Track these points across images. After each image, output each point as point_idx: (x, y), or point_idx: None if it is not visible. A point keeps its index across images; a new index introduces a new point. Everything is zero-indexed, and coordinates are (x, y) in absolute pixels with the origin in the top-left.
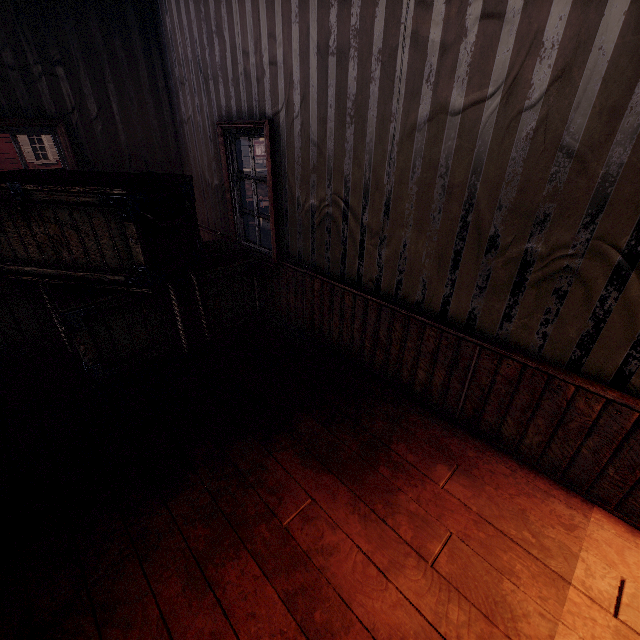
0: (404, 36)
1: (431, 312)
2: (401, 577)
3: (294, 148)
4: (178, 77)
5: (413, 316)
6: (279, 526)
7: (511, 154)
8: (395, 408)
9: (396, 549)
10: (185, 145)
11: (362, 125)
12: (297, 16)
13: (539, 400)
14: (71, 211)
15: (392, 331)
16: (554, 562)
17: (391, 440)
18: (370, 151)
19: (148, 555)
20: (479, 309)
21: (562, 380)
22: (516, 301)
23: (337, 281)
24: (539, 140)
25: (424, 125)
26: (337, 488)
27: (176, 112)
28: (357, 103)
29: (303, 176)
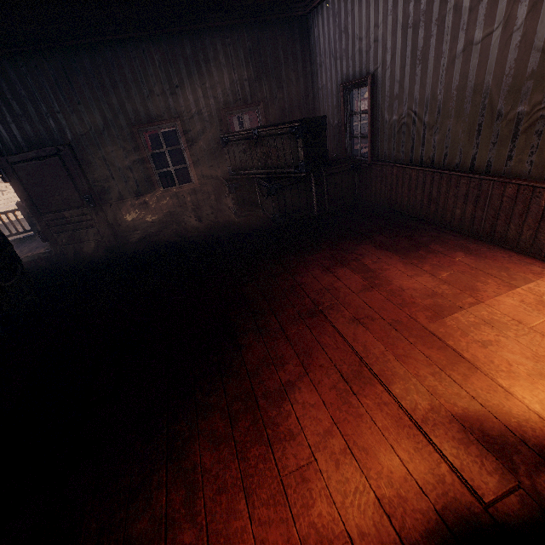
0: (449, 8)
1: (464, 168)
2: (419, 277)
3: (385, 88)
4: (318, 63)
5: (453, 174)
6: (362, 263)
7: (508, 58)
8: (438, 234)
9: (419, 271)
10: (318, 103)
11: (425, 63)
12: (391, 12)
13: (528, 206)
14: (275, 139)
15: (440, 188)
16: (515, 281)
17: (430, 244)
18: (429, 77)
19: (307, 265)
20: (493, 157)
21: (541, 188)
22: (514, 146)
23: (407, 165)
24: (522, 46)
25: (460, 54)
26: (393, 255)
27: (315, 84)
28: (423, 51)
29: (390, 103)
